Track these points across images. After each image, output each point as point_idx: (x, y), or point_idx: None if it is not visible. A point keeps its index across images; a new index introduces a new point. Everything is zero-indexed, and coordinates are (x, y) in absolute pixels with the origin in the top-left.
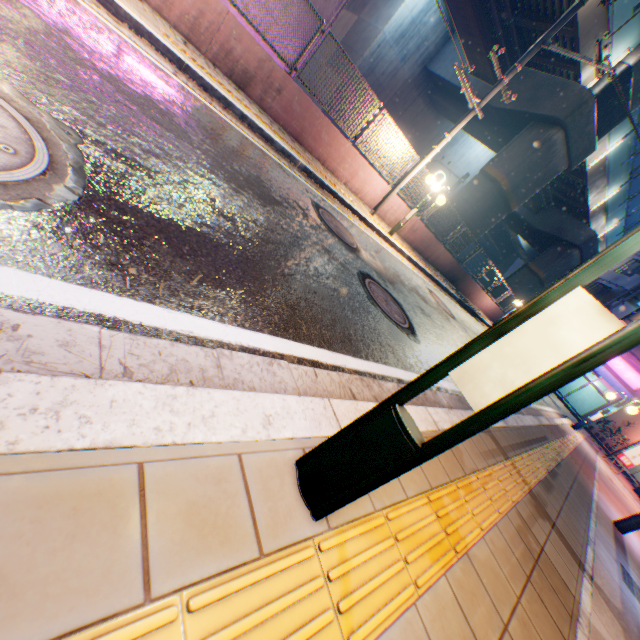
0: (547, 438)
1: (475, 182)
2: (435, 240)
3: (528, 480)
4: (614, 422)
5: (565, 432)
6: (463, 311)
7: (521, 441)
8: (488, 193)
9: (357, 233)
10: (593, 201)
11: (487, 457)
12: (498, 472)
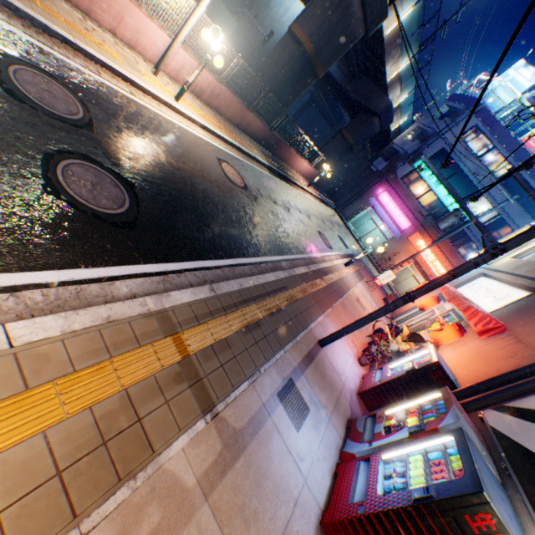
0: (288, 288)
1: (284, 43)
2: (242, 107)
3: (195, 347)
4: (388, 253)
5: (329, 273)
6: (272, 177)
7: (229, 305)
8: (295, 56)
9: (105, 99)
10: (390, 72)
11: (121, 347)
12: (129, 359)
